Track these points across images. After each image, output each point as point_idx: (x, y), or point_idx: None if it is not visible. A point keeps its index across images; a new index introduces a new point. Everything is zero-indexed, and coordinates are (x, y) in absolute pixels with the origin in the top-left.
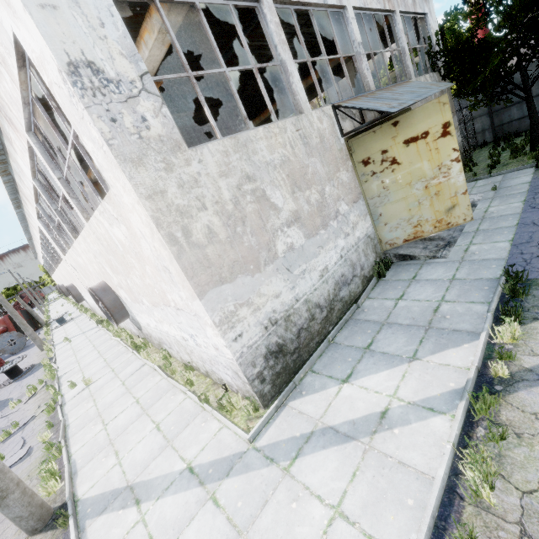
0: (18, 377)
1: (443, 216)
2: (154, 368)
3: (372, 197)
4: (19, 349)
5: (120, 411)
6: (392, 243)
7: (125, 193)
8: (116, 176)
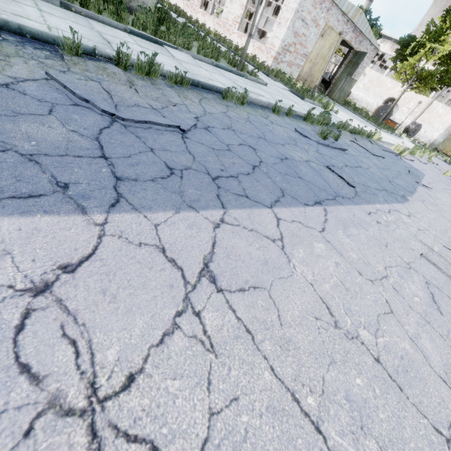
0: None
1: (448, 151)
2: None
3: (447, 138)
4: None
5: None
6: (438, 148)
7: None
8: None
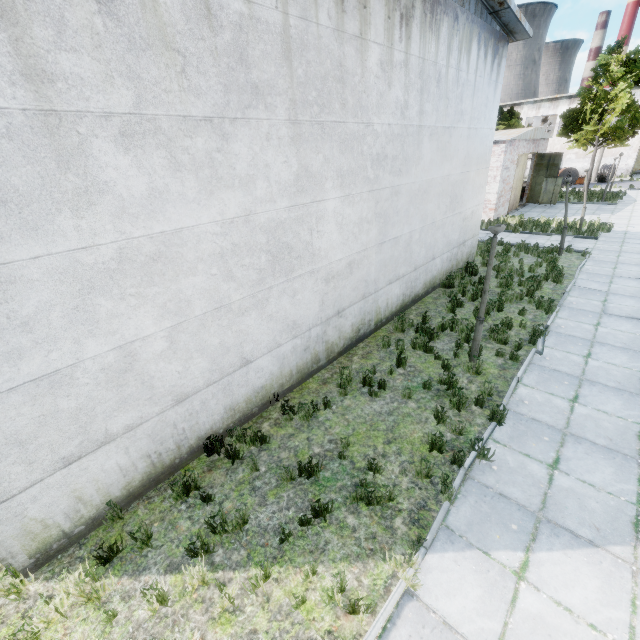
0: None
1: None
2: None
3: (639, 155)
4: None
5: None
6: (635, 169)
7: (639, 132)
8: None
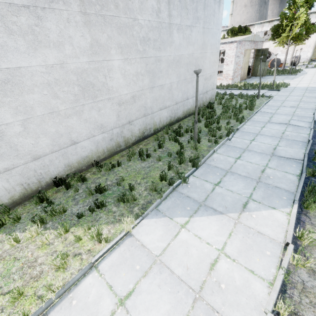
0: None
1: None
2: None
3: (314, 51)
4: None
5: None
6: (312, 59)
7: (314, 38)
8: (315, 36)
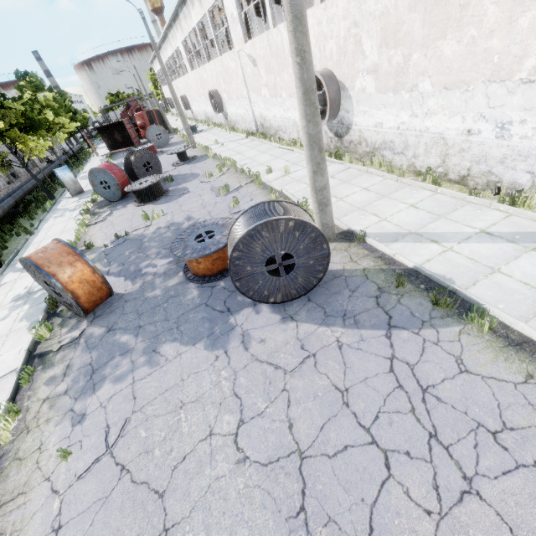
0: (187, 162)
1: None
2: (366, 171)
3: None
4: (164, 144)
5: (351, 193)
6: None
7: None
8: None
